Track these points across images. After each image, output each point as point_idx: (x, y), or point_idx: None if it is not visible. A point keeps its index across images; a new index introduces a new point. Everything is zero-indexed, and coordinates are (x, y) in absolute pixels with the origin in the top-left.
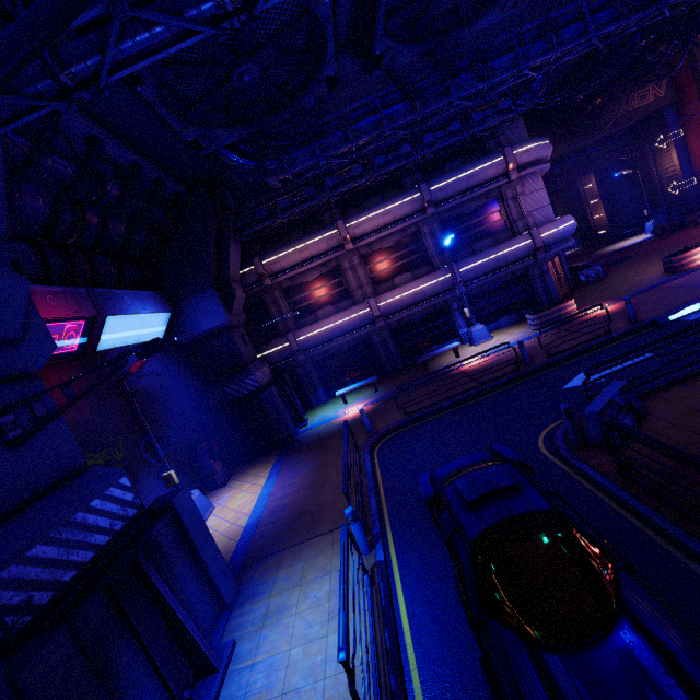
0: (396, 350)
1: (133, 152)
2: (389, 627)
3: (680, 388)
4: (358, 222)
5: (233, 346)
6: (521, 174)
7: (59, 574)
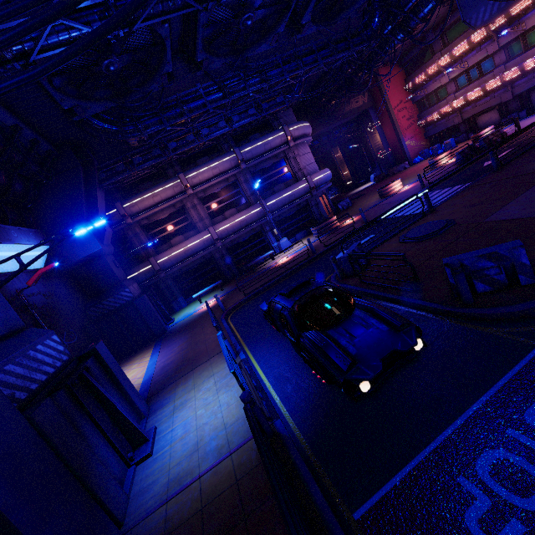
0: (232, 262)
1: (14, 116)
2: (255, 378)
3: (385, 244)
4: (194, 174)
5: (107, 268)
6: (296, 143)
7: (28, 384)
